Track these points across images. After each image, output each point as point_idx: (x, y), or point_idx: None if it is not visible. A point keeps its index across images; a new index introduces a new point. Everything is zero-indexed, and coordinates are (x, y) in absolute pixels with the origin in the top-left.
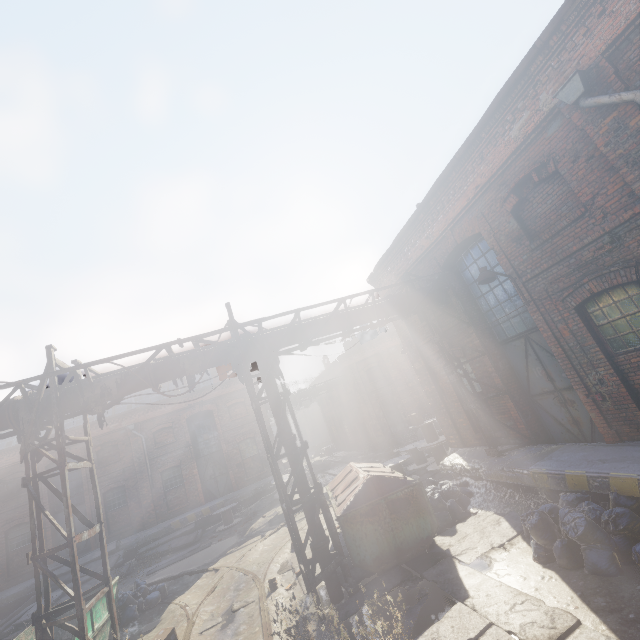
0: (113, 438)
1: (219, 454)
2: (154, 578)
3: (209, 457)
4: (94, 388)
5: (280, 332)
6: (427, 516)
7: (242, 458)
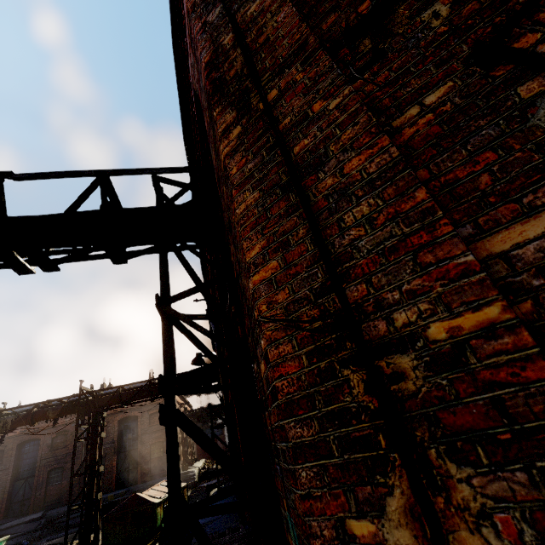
0: (66, 429)
1: (136, 451)
2: (47, 543)
3: (128, 453)
4: (0, 423)
5: (109, 397)
6: (151, 526)
7: (151, 457)
